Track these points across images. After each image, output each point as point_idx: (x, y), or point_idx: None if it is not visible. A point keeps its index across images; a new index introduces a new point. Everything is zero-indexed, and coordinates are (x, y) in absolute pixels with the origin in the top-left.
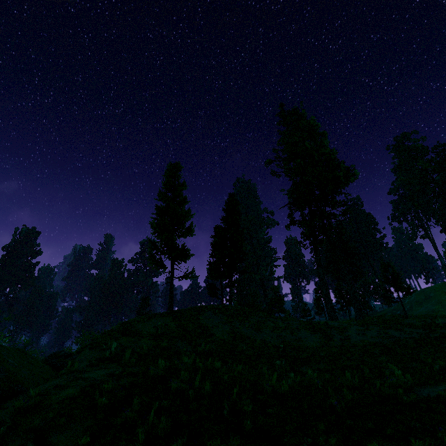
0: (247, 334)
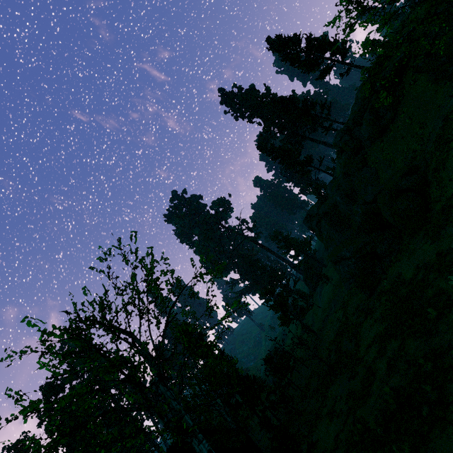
0: None
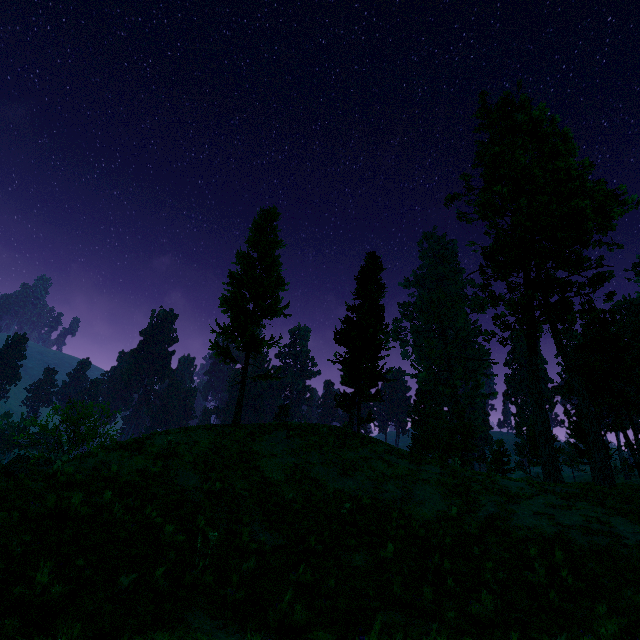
0: (319, 476)
